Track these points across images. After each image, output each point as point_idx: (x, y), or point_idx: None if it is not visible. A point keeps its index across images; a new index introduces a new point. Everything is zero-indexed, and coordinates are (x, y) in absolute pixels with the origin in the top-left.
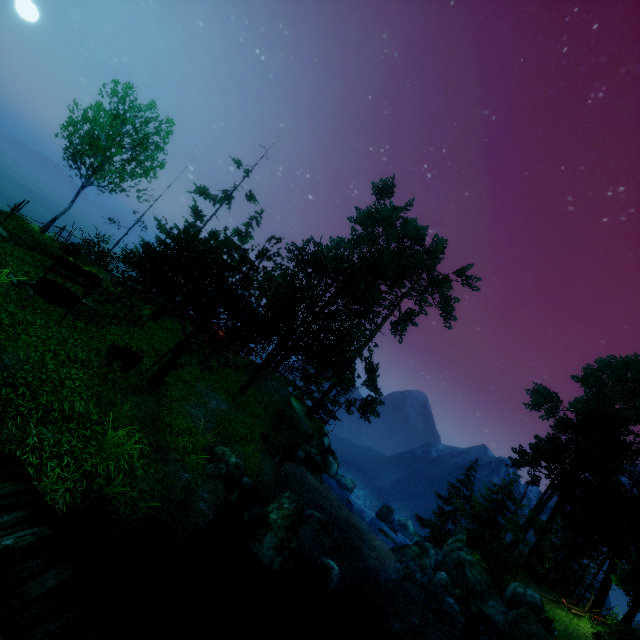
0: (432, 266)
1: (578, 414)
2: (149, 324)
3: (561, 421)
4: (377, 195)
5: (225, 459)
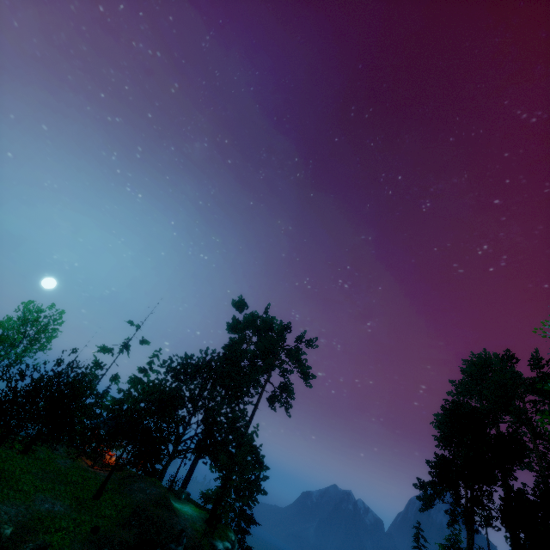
0: (275, 342)
1: (442, 422)
2: (13, 455)
3: (440, 436)
4: (238, 310)
5: (0, 532)
